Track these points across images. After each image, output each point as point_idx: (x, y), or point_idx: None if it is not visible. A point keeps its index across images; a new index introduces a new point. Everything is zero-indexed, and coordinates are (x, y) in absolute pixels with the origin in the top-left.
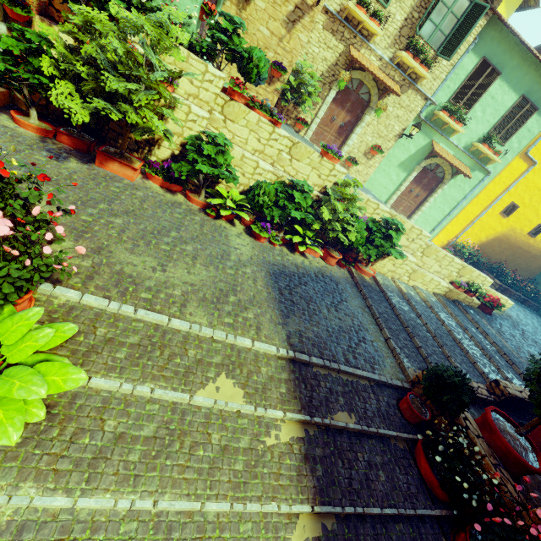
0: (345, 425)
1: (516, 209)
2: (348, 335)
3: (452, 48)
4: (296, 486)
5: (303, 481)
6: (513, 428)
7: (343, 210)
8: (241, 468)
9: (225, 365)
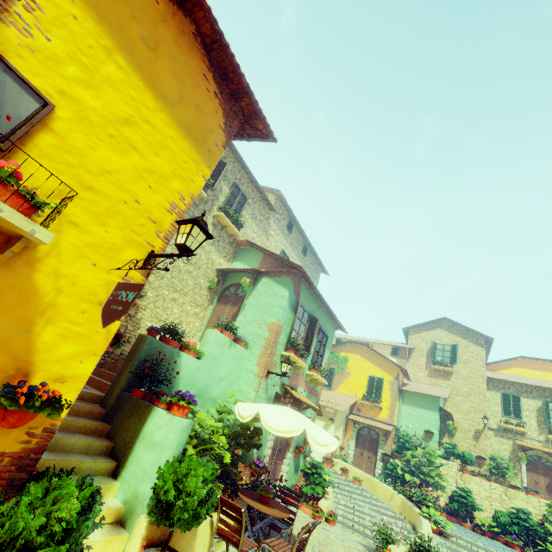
0: None
1: None
2: None
3: None
4: None
5: None
6: None
7: None
8: None
9: None
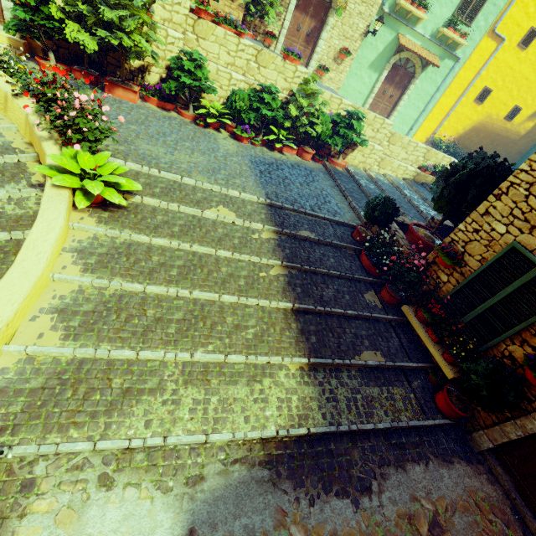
0: (307, 236)
1: (489, 93)
2: (316, 198)
3: None
4: (271, 254)
5: (276, 253)
6: (429, 232)
7: (308, 105)
8: (237, 243)
9: (222, 202)
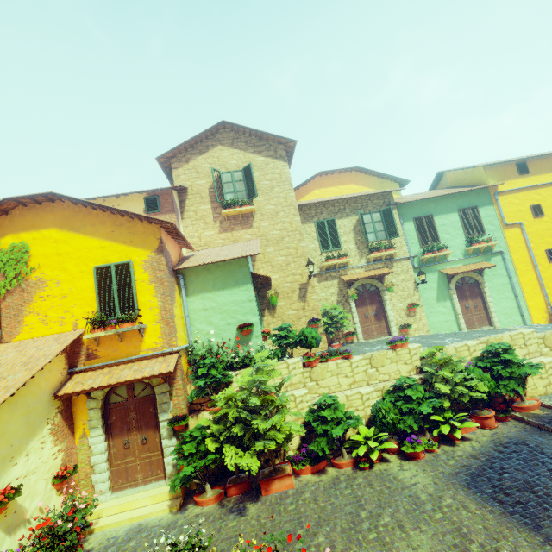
0: None
1: None
2: None
3: (393, 231)
4: None
5: None
6: None
7: (450, 373)
8: None
9: None
